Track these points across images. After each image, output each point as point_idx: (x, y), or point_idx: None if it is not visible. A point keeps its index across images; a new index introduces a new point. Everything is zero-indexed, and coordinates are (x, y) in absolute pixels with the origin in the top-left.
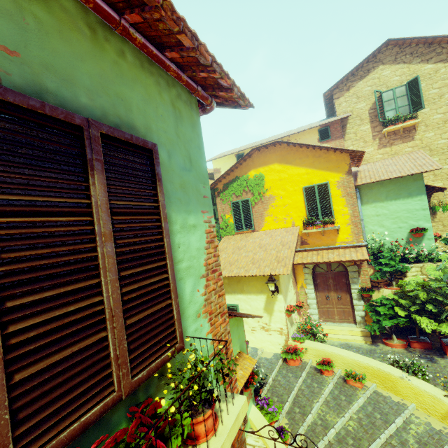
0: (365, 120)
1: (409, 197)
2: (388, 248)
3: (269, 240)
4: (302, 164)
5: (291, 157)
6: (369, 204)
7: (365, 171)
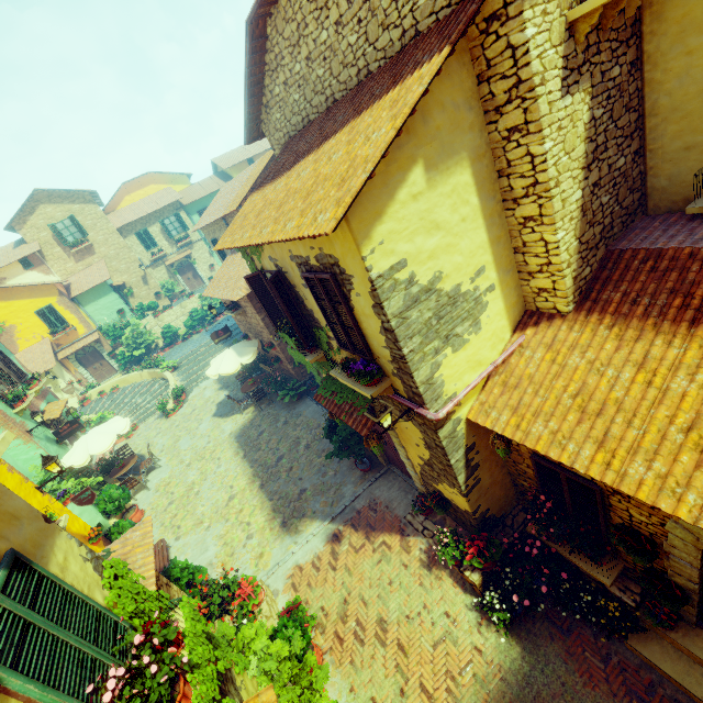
0: (55, 244)
1: (107, 295)
2: (112, 326)
3: (31, 355)
4: (23, 298)
5: (10, 295)
6: (88, 305)
7: (75, 284)
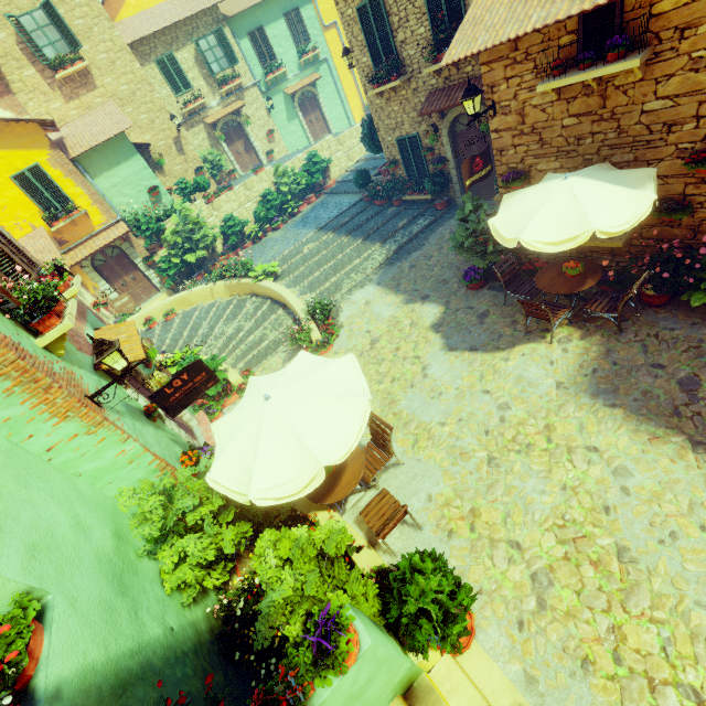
0: (23, 60)
1: (129, 159)
2: (142, 215)
3: None
4: None
5: None
6: (100, 176)
7: (71, 137)
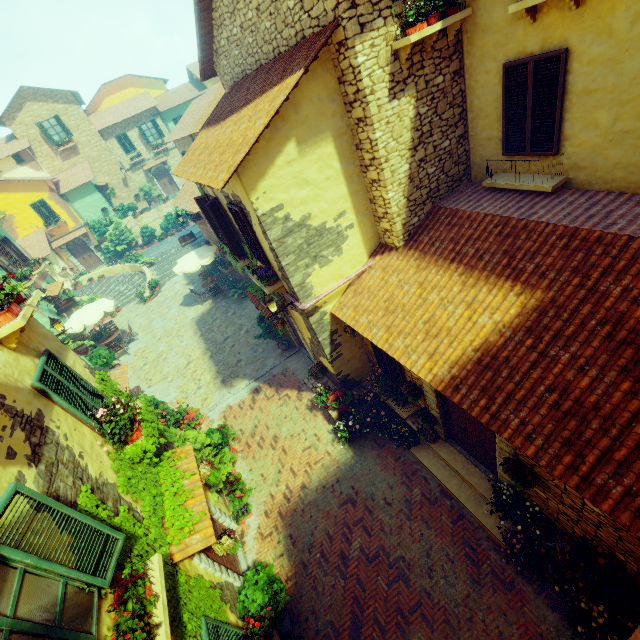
0: (42, 142)
1: (92, 194)
2: (97, 223)
3: (29, 243)
4: (19, 191)
5: (7, 187)
6: (76, 202)
7: (63, 181)
